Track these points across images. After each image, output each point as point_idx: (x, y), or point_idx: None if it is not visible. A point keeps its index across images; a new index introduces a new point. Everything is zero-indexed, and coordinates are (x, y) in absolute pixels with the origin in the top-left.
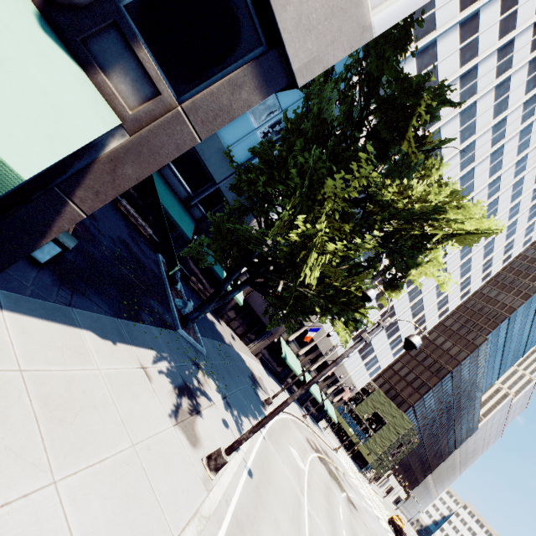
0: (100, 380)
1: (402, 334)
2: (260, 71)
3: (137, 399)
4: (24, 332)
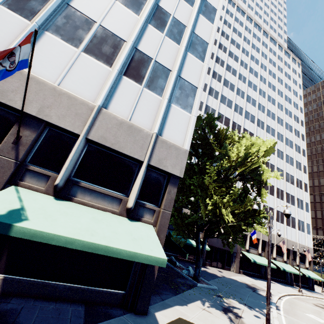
0: (197, 321)
1: (298, 197)
2: (171, 183)
3: (214, 322)
4: (165, 316)
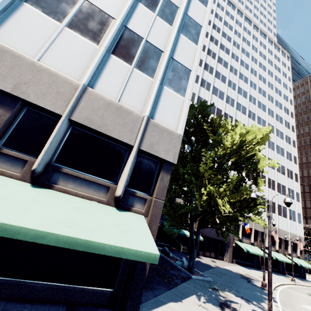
0: None
1: (289, 187)
2: (164, 170)
3: None
4: None
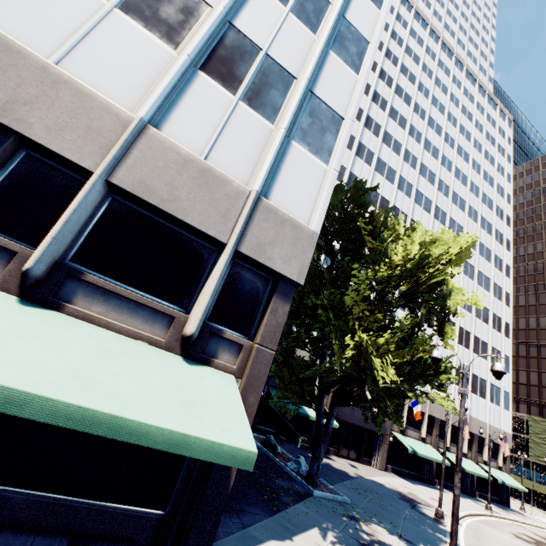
0: None
1: (493, 345)
2: (280, 295)
3: None
4: None
